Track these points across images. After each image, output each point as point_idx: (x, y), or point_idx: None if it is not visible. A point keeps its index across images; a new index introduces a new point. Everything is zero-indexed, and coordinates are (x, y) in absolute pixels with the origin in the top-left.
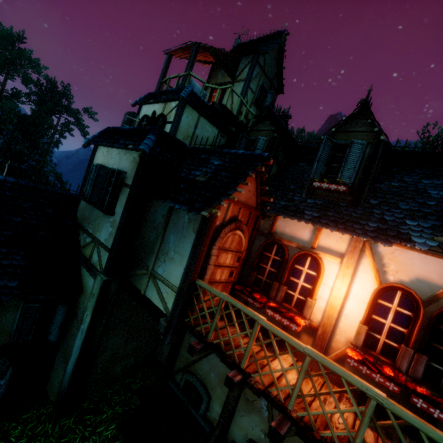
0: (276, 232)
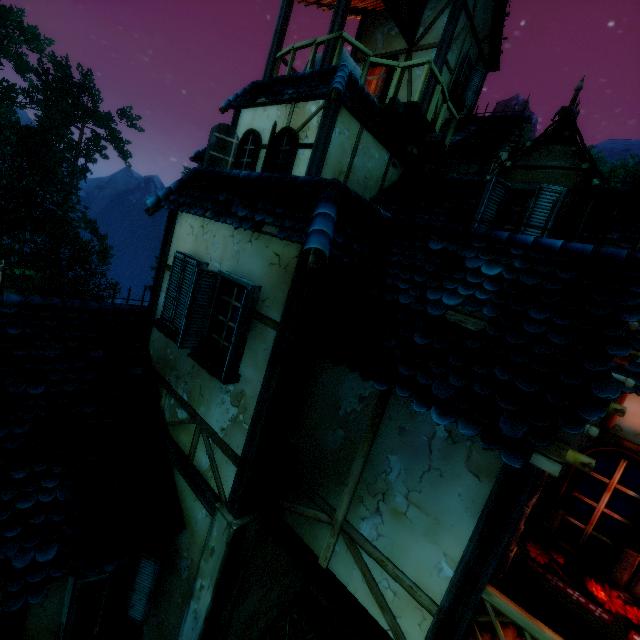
0: (620, 427)
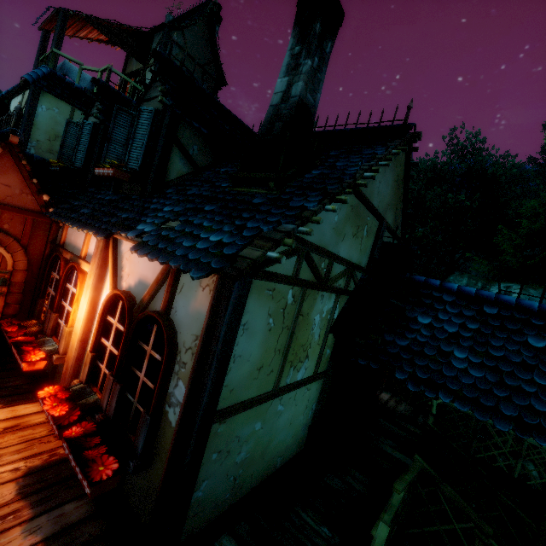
0: (66, 243)
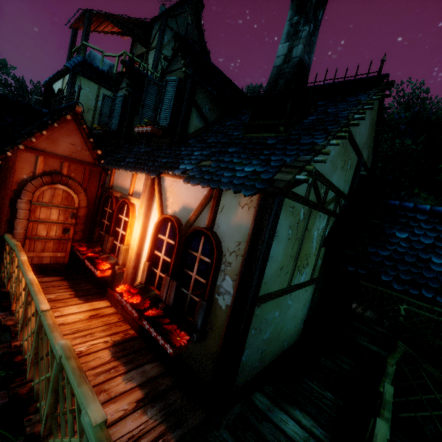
0: (113, 185)
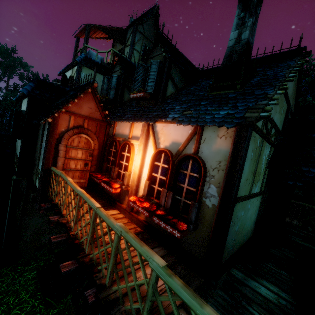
0: (116, 134)
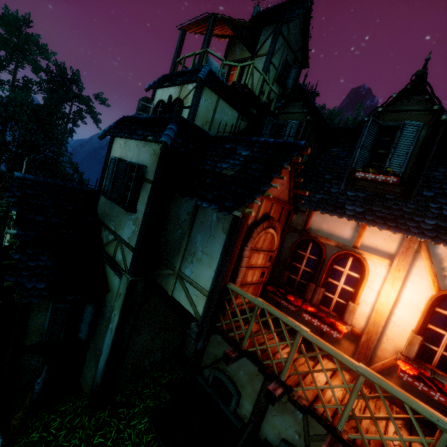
0: (311, 228)
